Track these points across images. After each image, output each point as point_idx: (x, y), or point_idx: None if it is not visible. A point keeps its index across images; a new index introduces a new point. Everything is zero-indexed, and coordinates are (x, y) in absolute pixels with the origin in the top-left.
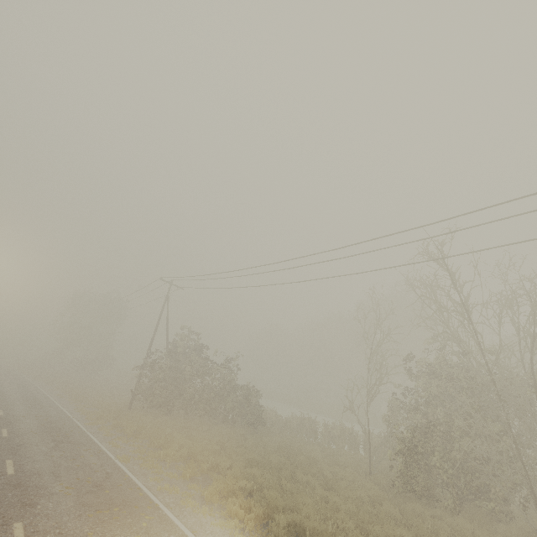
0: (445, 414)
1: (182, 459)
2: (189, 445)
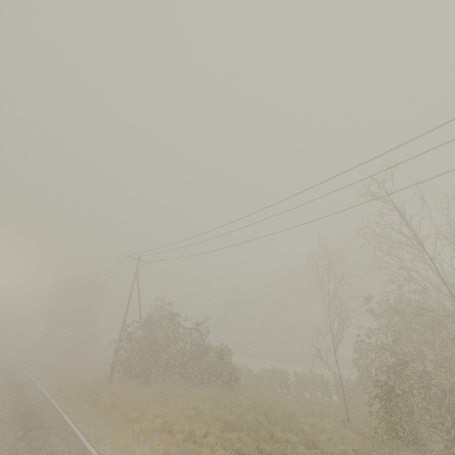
0: (413, 350)
1: (157, 431)
2: (164, 414)
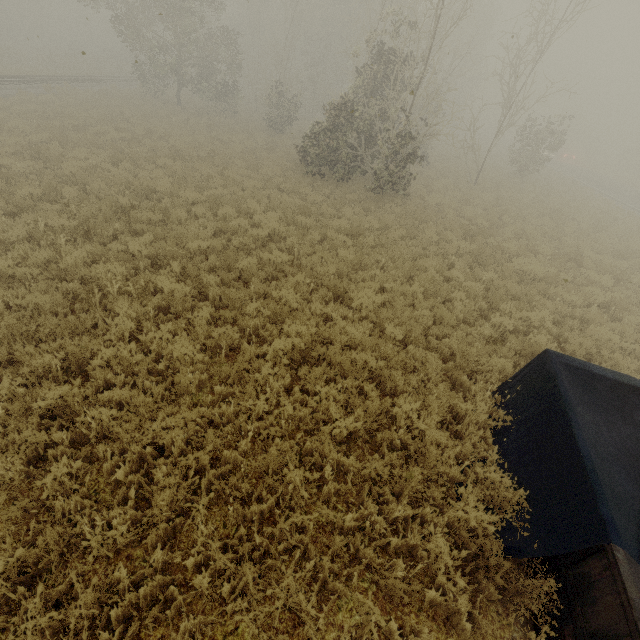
0: None
1: None
2: None
